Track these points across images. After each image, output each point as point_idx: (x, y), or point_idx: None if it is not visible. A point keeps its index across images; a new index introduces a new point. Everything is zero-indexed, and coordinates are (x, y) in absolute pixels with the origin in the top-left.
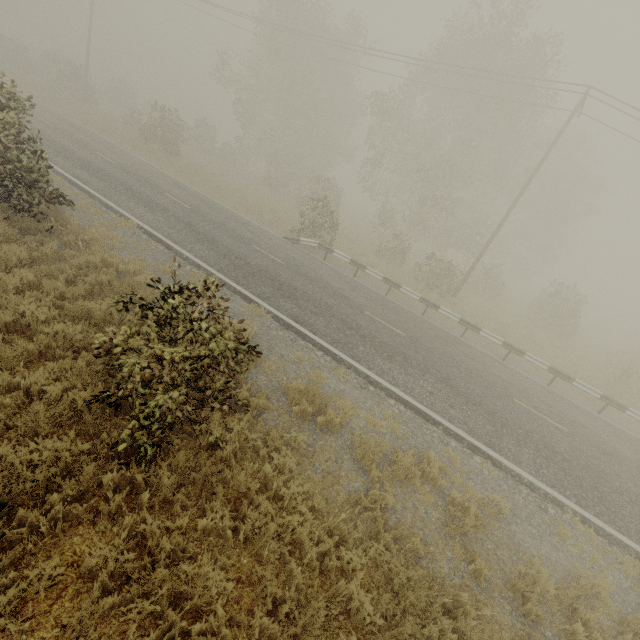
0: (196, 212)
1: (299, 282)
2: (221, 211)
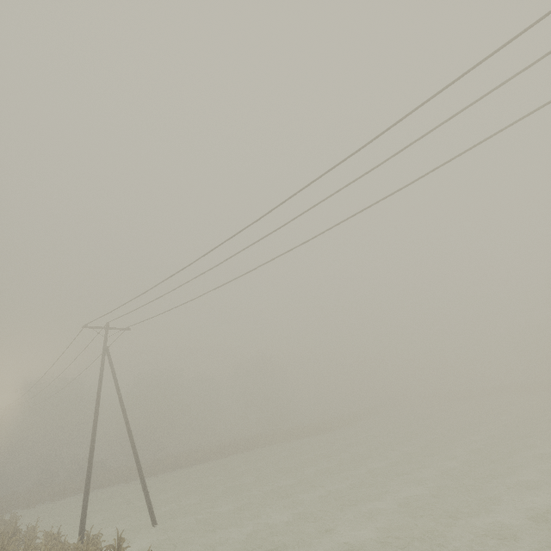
0: None
1: None
2: None
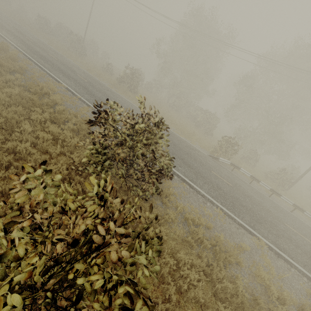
0: (176, 145)
1: (249, 203)
2: (179, 140)
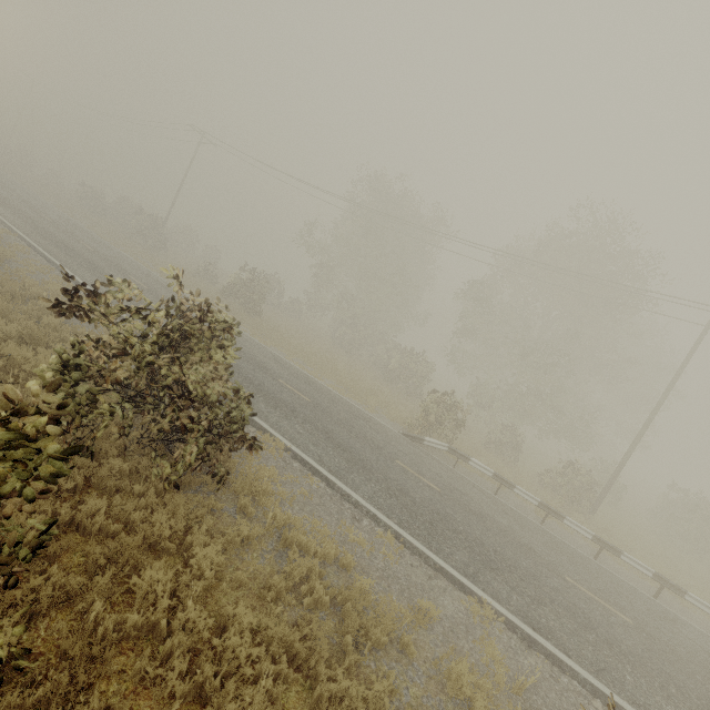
0: (319, 408)
1: (477, 528)
2: (334, 399)
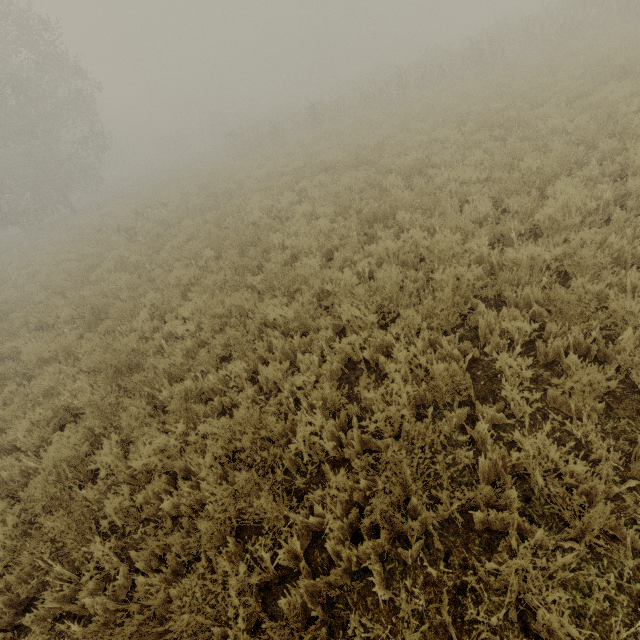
0: None
1: None
2: None
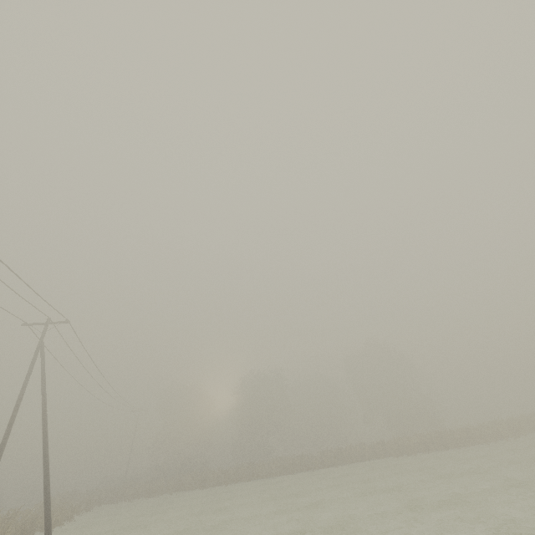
0: None
1: None
2: None
